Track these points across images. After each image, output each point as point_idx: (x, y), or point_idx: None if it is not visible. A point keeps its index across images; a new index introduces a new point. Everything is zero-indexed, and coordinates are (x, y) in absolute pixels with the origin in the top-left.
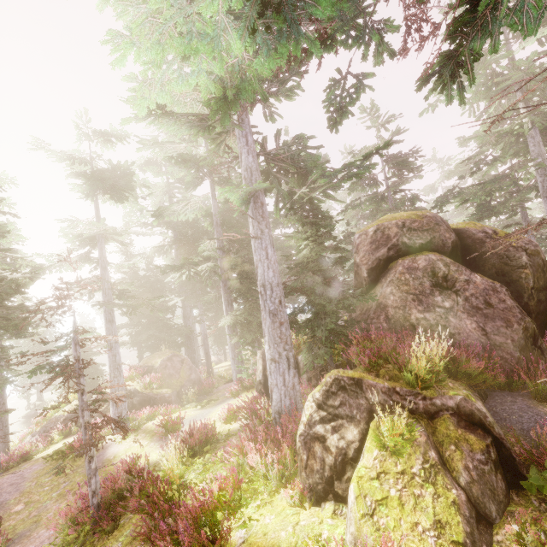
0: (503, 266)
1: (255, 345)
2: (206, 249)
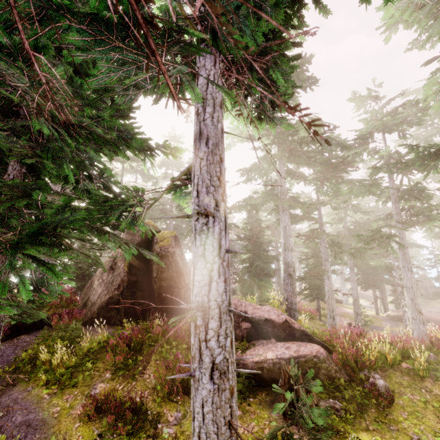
0: (152, 261)
1: None
2: None
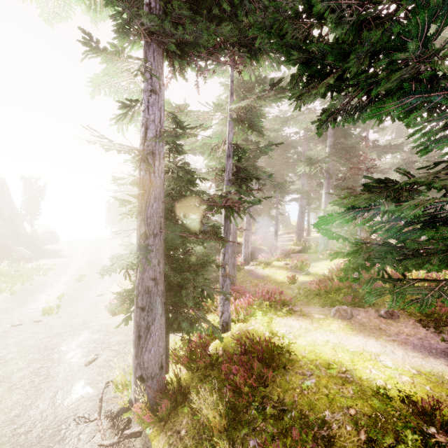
0: None
1: (300, 234)
2: (310, 154)
